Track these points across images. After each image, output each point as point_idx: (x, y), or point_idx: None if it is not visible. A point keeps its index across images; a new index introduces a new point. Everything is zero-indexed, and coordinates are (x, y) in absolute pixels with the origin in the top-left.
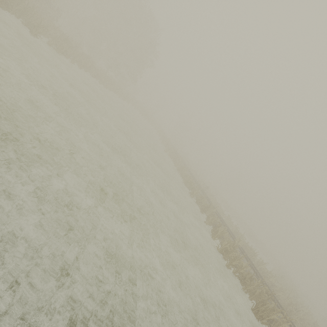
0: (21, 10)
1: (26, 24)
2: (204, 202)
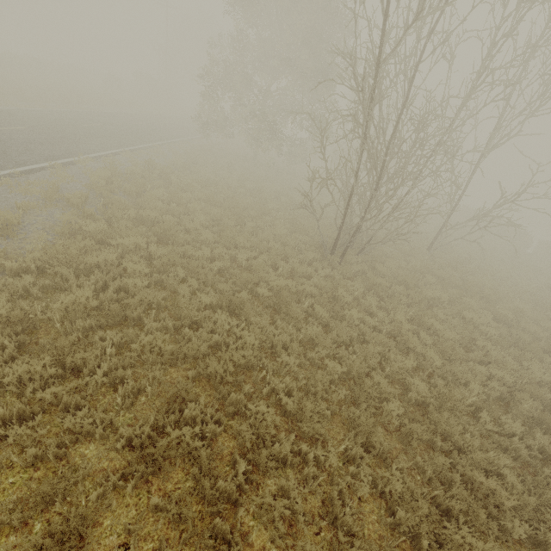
0: None
1: None
2: None
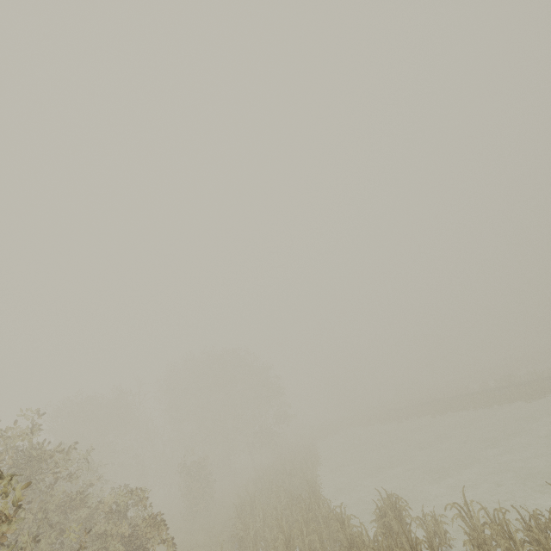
0: None
1: None
2: None
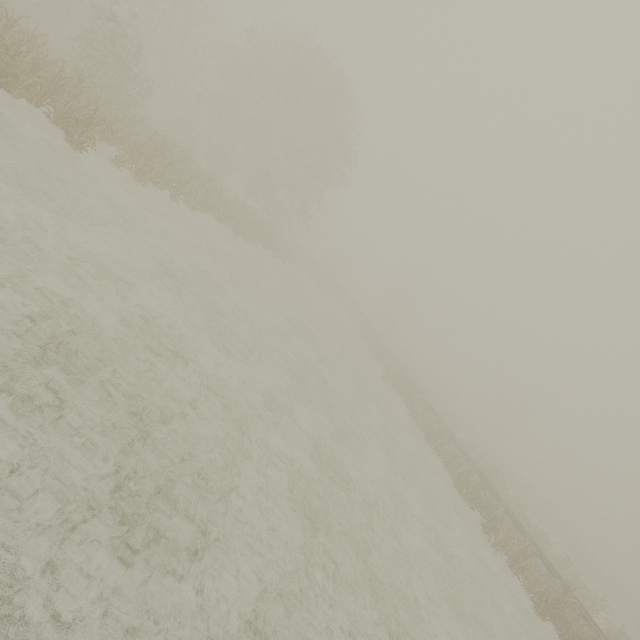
0: (43, 85)
1: (57, 119)
2: (535, 570)
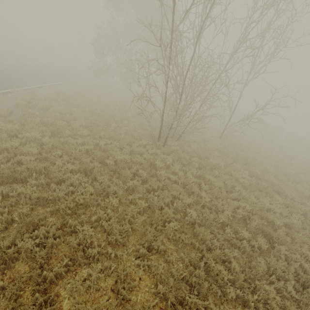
0: None
1: None
2: None
